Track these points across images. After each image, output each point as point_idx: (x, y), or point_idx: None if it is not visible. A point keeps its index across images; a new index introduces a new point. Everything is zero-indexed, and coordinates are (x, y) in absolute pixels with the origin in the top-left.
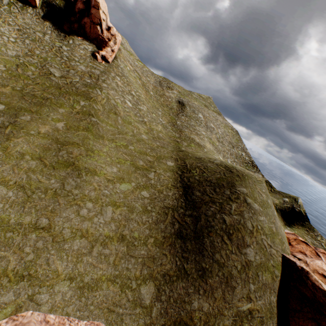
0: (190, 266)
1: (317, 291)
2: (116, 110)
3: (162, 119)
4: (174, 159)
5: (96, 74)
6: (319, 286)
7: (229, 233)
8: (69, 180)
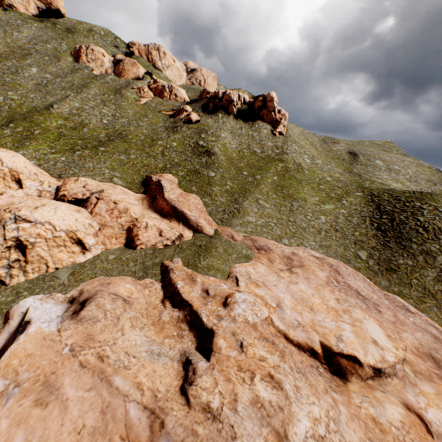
0: (392, 244)
1: None
2: (301, 166)
3: (337, 169)
4: (360, 192)
5: (279, 146)
6: None
7: (424, 226)
8: (294, 203)
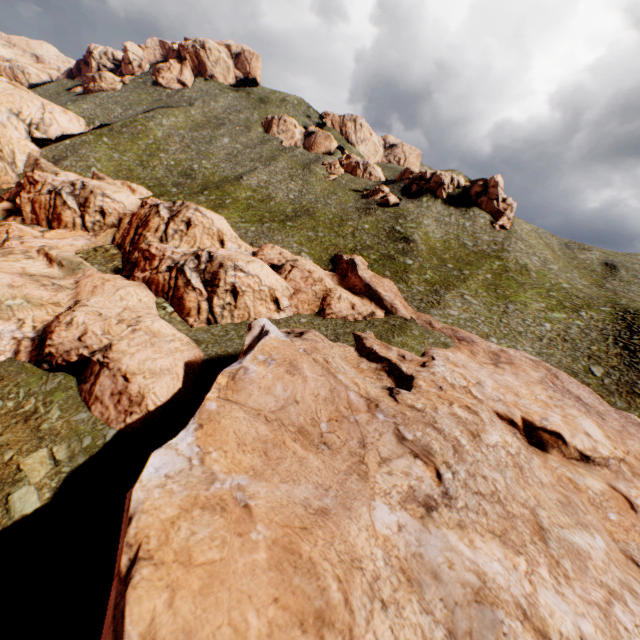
0: None
1: None
2: (526, 268)
3: (580, 281)
4: (608, 307)
5: (499, 241)
6: None
7: None
8: (510, 305)
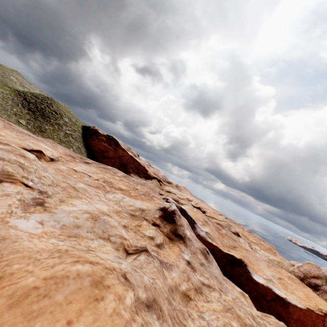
0: (40, 119)
1: (94, 130)
2: None
3: None
4: (8, 88)
5: None
6: (94, 129)
7: (55, 112)
8: None
